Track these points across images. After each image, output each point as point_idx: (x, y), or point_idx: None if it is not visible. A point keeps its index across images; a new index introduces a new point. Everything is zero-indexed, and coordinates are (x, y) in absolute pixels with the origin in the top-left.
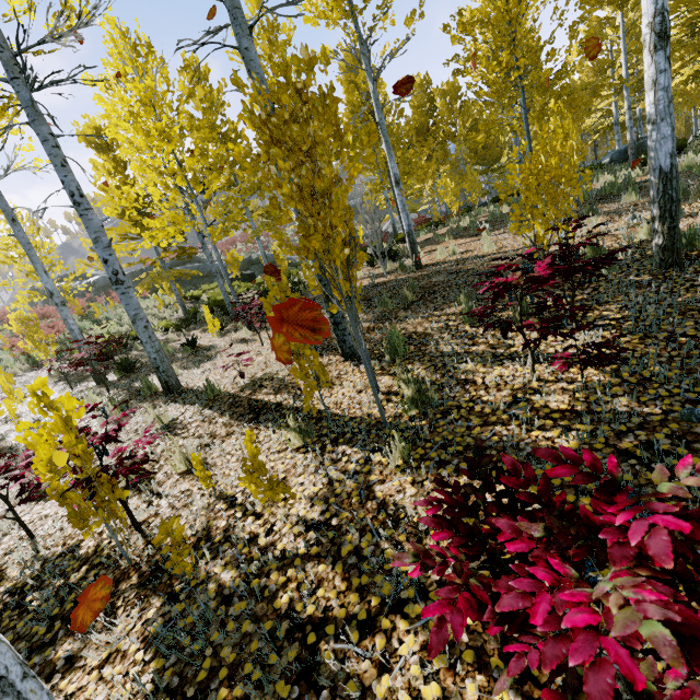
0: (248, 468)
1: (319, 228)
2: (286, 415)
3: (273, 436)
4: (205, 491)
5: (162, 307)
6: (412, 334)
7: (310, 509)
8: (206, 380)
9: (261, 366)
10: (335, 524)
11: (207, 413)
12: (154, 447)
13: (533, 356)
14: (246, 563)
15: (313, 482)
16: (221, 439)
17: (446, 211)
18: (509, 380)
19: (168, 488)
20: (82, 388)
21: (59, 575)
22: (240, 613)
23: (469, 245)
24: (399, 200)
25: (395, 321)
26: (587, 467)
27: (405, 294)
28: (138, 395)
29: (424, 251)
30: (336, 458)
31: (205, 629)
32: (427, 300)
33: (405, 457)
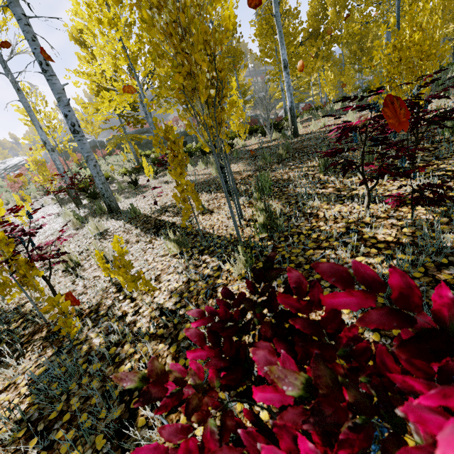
0: (118, 264)
1: (186, 65)
2: (175, 231)
3: (160, 245)
4: (107, 278)
5: (126, 161)
6: (279, 180)
7: (168, 299)
8: (130, 204)
9: (171, 198)
10: (181, 313)
11: (127, 227)
12: (90, 246)
13: (369, 194)
14: (112, 334)
15: (177, 280)
16: (131, 244)
17: (326, 100)
18: (346, 215)
19: (88, 273)
20: (67, 207)
21: (6, 323)
22: (95, 371)
23: (337, 120)
24: (286, 82)
25: (269, 170)
26: (393, 299)
27: (280, 152)
28: (94, 213)
29: (303, 125)
30: (198, 264)
31: (69, 379)
32: (296, 157)
33: (247, 268)
